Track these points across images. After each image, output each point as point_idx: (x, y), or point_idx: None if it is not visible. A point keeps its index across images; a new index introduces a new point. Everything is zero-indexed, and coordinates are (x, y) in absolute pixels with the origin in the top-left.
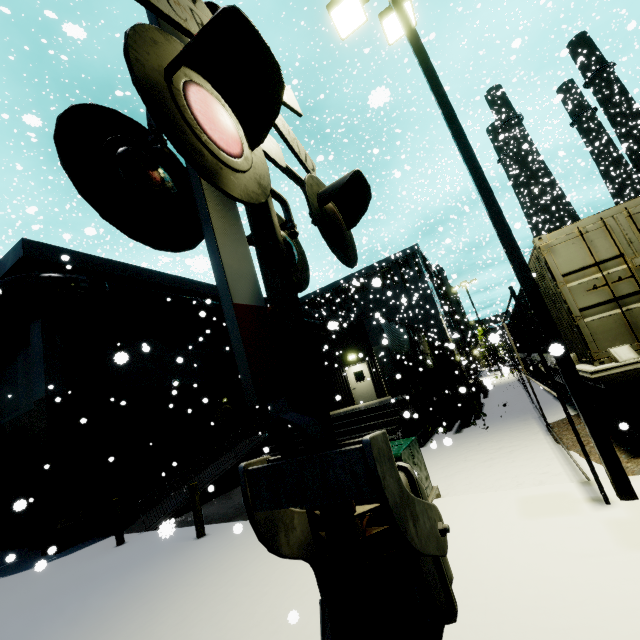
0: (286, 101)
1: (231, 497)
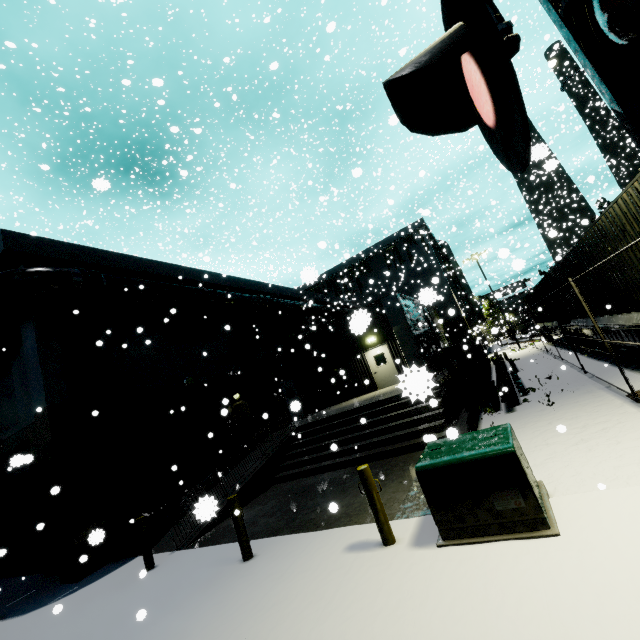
0: None
1: (266, 502)
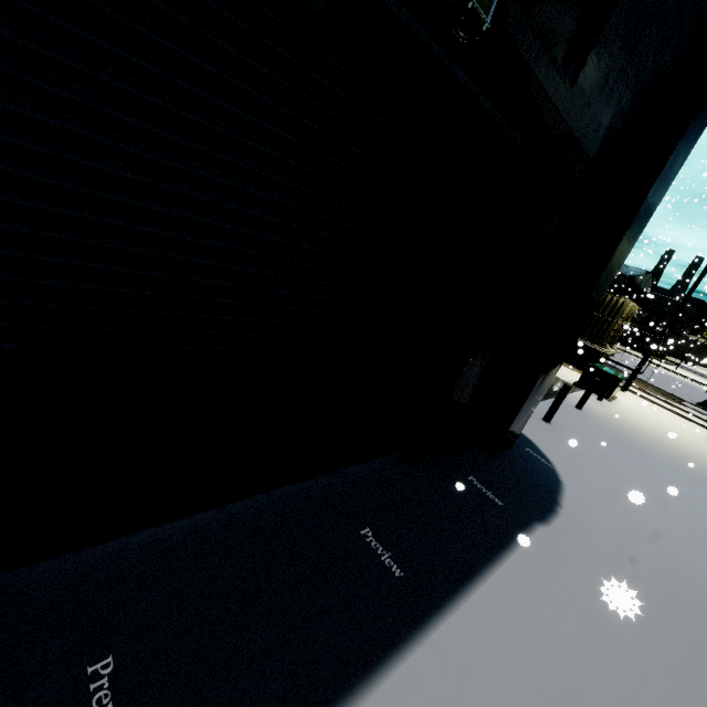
0: None
1: None
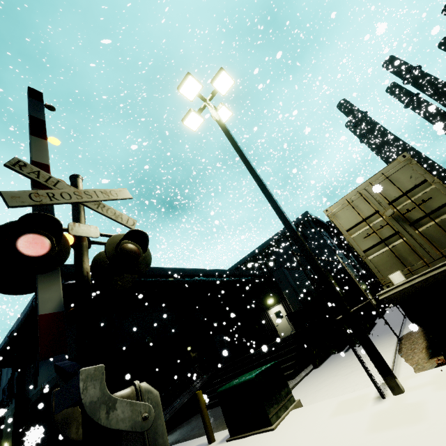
0: (117, 198)
1: (184, 426)
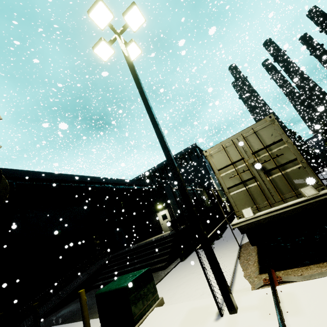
0: None
1: (78, 301)
